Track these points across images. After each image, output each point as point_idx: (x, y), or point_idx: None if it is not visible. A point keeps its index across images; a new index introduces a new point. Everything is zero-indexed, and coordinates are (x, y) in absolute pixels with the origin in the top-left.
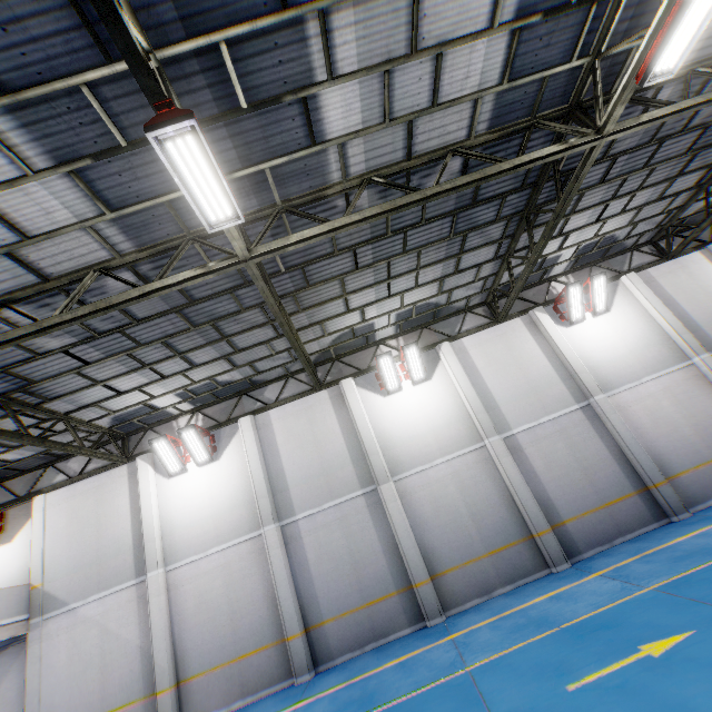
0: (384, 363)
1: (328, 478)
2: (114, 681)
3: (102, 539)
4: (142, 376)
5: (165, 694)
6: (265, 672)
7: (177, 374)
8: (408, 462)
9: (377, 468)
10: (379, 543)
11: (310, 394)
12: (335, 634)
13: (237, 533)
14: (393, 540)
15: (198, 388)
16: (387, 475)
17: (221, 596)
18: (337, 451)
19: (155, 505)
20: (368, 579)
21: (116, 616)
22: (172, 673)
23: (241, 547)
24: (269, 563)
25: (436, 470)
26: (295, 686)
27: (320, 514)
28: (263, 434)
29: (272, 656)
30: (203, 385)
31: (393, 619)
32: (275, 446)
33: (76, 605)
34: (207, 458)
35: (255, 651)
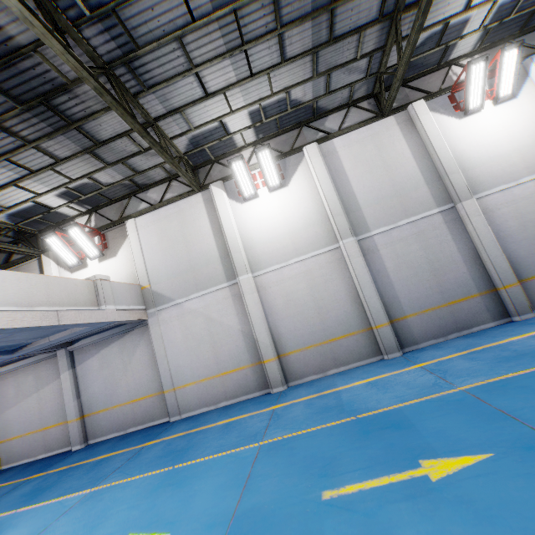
0: (475, 71)
1: (401, 199)
2: (224, 353)
3: (192, 252)
4: (233, 68)
5: (271, 362)
6: (354, 351)
7: (264, 71)
8: (489, 181)
9: (458, 186)
10: (459, 254)
11: (375, 121)
12: (418, 326)
13: (314, 247)
14: (473, 251)
15: (269, 108)
16: (470, 192)
17: (307, 296)
18: (409, 174)
19: (234, 224)
20: (449, 283)
21: (216, 309)
22: (274, 349)
23: (320, 258)
24: (351, 269)
25: (521, 188)
26: (389, 360)
27: (396, 230)
28: (328, 161)
29: (359, 340)
30: (275, 103)
31: (475, 315)
32: (342, 172)
33: (180, 301)
34: (278, 183)
35: (343, 336)
